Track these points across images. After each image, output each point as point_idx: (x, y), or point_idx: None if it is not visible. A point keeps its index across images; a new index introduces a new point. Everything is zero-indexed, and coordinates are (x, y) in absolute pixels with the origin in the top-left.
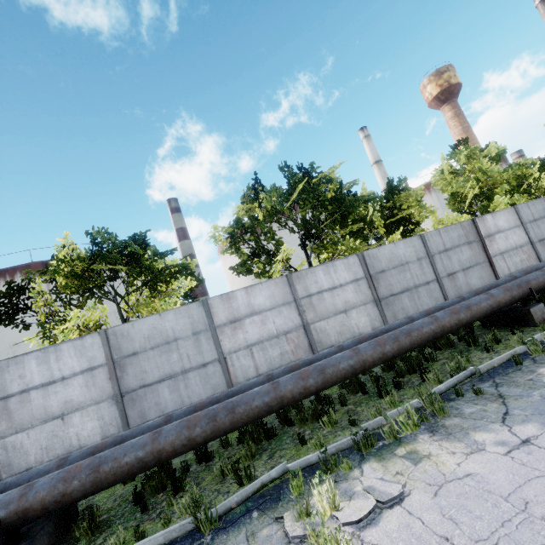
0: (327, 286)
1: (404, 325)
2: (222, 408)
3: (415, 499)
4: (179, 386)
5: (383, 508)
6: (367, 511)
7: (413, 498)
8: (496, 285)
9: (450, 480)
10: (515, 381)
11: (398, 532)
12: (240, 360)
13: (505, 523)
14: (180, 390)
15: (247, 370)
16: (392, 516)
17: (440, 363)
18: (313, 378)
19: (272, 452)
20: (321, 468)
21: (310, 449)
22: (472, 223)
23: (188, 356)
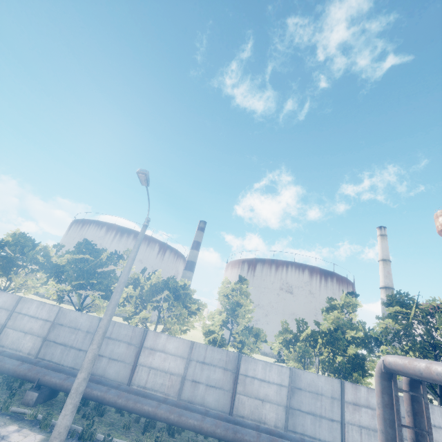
0: (31, 314)
1: None
2: None
3: None
4: None
5: None
6: None
7: None
8: (62, 370)
9: None
10: None
11: None
12: None
13: None
14: None
15: None
16: None
17: None
18: None
19: None
20: None
21: None
22: (143, 332)
23: None
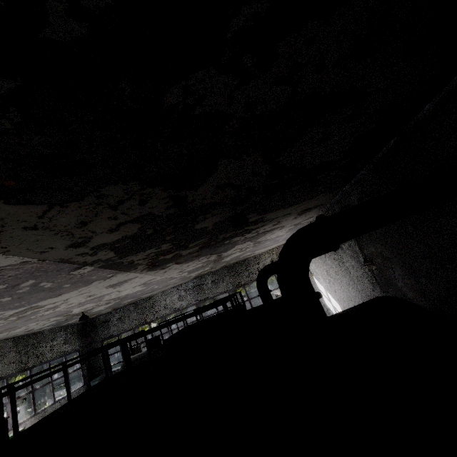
0: None
1: None
2: None
3: None
4: None
5: None
6: None
7: None
8: None
9: None
10: None
11: None
12: None
13: None
14: None
15: None
16: None
17: None
18: None
19: None
20: None
21: None
22: None
23: None
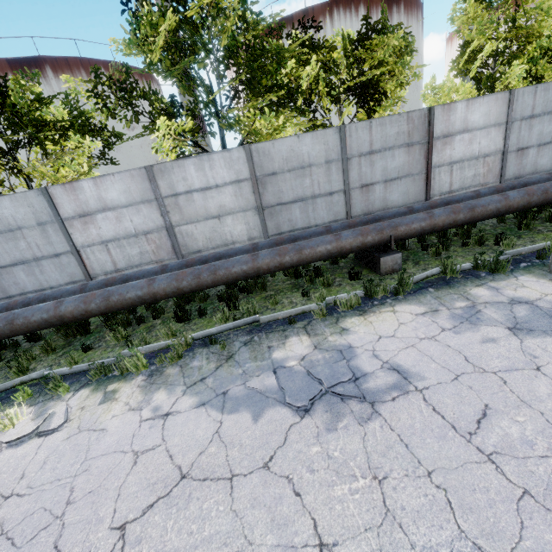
0: (199, 185)
1: (242, 253)
2: (3, 318)
3: (57, 436)
4: (34, 271)
5: (37, 435)
6: (17, 437)
7: (57, 435)
8: (379, 218)
9: (90, 429)
10: (260, 345)
11: (15, 459)
12: (96, 255)
13: (56, 481)
14: (36, 274)
15: (104, 264)
16: (31, 444)
17: (266, 295)
18: (96, 304)
19: (69, 350)
20: (45, 387)
21: (86, 357)
22: (427, 115)
23: (37, 245)
